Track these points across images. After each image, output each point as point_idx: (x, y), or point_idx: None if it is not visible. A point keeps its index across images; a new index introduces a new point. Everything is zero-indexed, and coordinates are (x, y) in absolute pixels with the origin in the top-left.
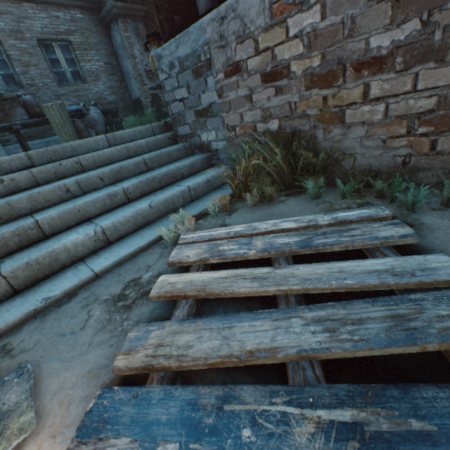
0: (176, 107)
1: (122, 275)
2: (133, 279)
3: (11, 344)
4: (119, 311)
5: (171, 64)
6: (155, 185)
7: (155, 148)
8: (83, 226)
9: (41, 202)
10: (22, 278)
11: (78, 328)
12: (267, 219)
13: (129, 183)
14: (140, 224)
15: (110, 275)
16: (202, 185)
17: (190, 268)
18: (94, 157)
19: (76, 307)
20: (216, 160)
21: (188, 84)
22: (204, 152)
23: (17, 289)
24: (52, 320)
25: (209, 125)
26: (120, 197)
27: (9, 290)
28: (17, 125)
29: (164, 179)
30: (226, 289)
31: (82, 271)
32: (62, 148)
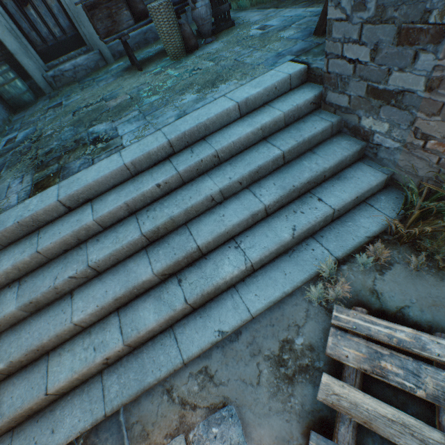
0: (337, 66)
1: (274, 326)
2: (287, 340)
3: (210, 369)
4: (283, 380)
5: (359, 0)
6: (294, 195)
7: (291, 120)
8: (230, 248)
9: (192, 213)
10: (198, 302)
11: (254, 381)
12: (432, 308)
13: (270, 196)
14: (280, 252)
15: (263, 321)
16: (348, 204)
17: (346, 366)
18: (230, 147)
19: (246, 352)
20: (370, 154)
21: (378, 46)
22: (357, 138)
23: (195, 307)
24: (231, 357)
25: (383, 113)
26: (260, 214)
27: (191, 309)
28: (124, 35)
29: (304, 187)
30: (393, 438)
31: (239, 305)
32: (197, 129)
